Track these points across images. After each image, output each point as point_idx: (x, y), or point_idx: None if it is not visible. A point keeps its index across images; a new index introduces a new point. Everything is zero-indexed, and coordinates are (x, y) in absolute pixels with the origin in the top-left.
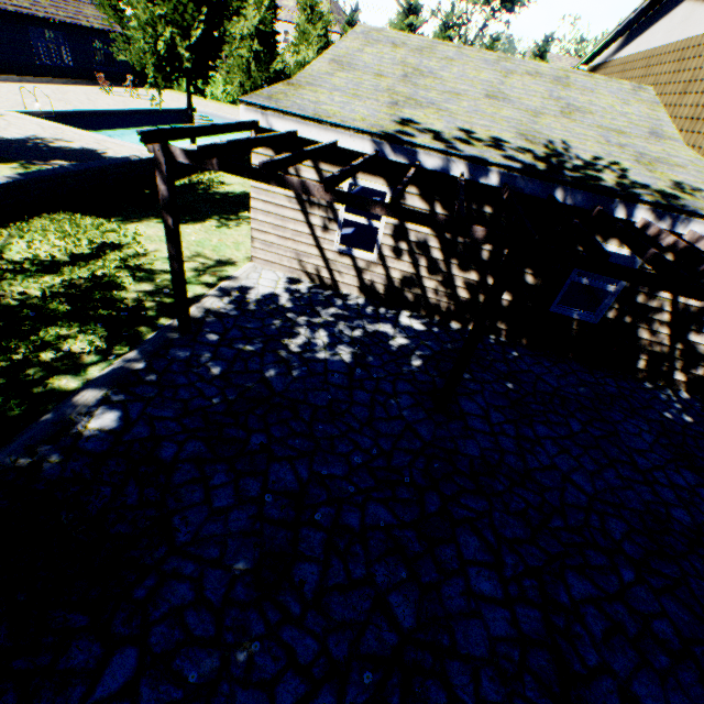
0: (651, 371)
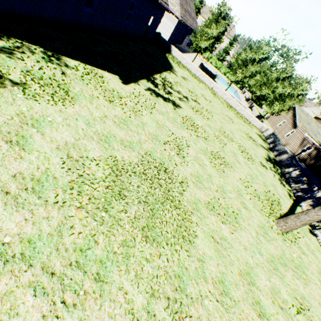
0: None
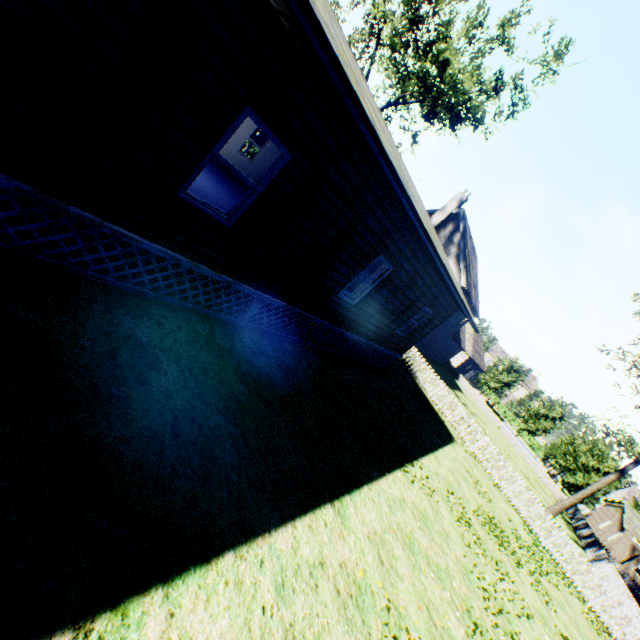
0: None
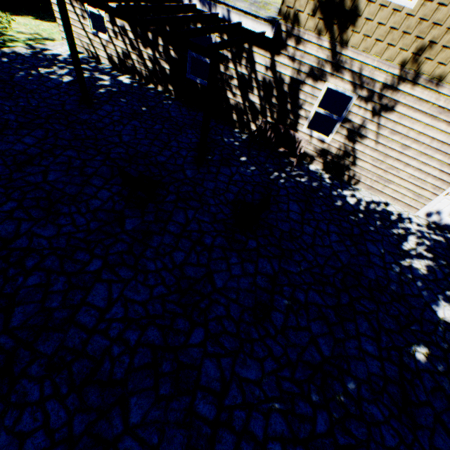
0: (241, 123)
